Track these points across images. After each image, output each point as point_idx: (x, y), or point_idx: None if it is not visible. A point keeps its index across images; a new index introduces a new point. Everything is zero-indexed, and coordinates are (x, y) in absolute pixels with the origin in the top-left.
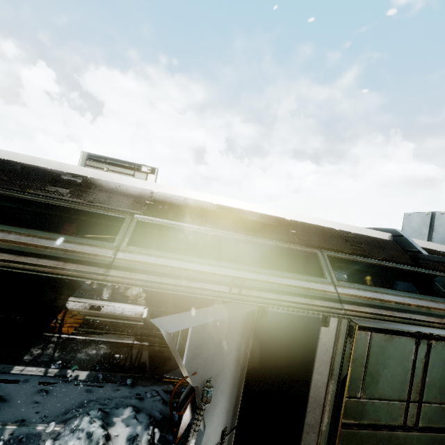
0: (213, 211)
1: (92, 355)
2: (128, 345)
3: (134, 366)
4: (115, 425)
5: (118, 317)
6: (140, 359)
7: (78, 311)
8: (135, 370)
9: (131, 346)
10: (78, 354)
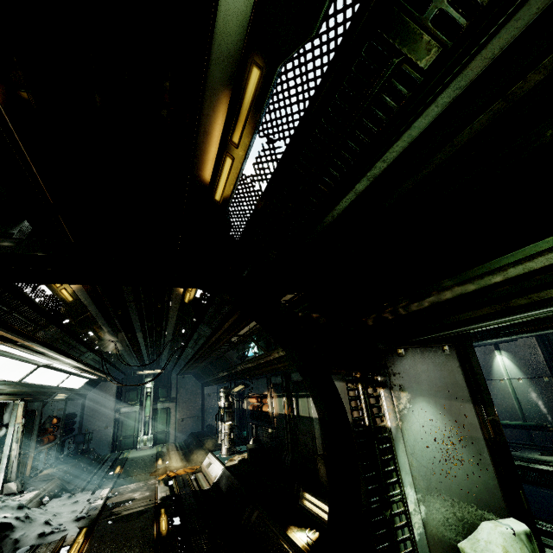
0: (89, 338)
1: (130, 496)
2: (152, 499)
3: (114, 512)
4: (0, 512)
5: (208, 477)
6: (126, 511)
7: (202, 467)
8: (107, 515)
9: (151, 500)
10: (130, 493)
